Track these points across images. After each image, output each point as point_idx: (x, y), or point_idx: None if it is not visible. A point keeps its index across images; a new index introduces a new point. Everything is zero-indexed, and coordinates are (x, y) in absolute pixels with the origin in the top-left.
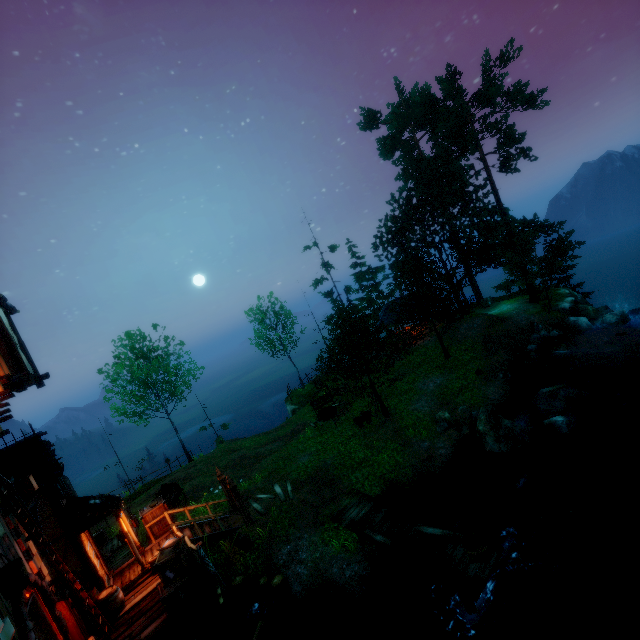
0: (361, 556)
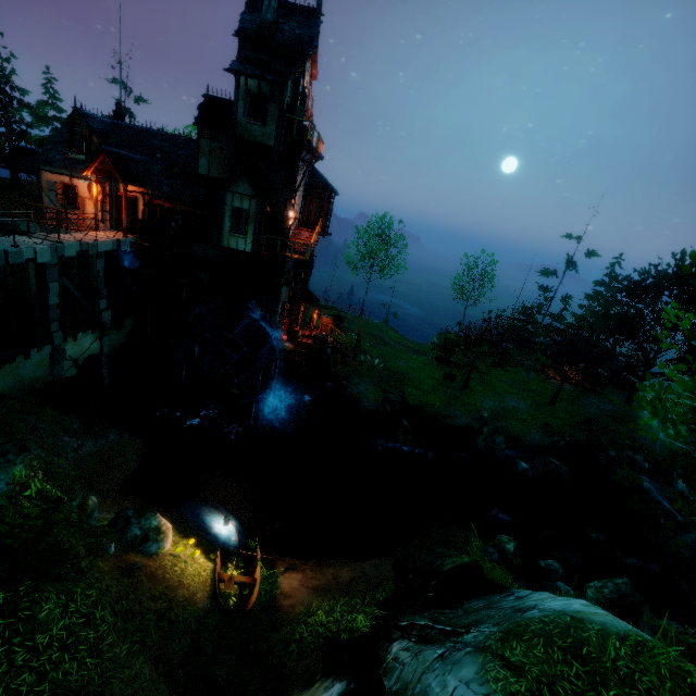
0: (376, 406)
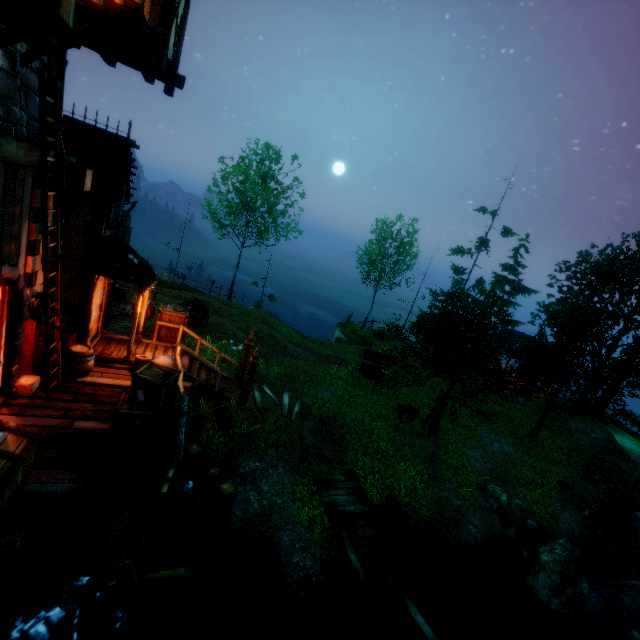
0: (321, 554)
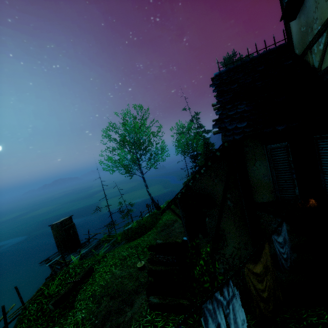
0: None
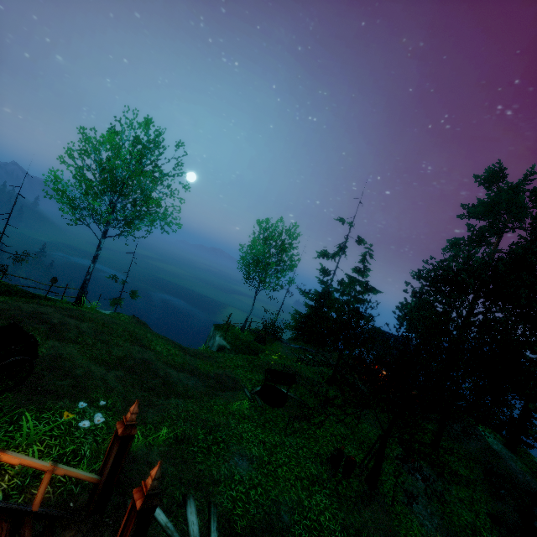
0: None
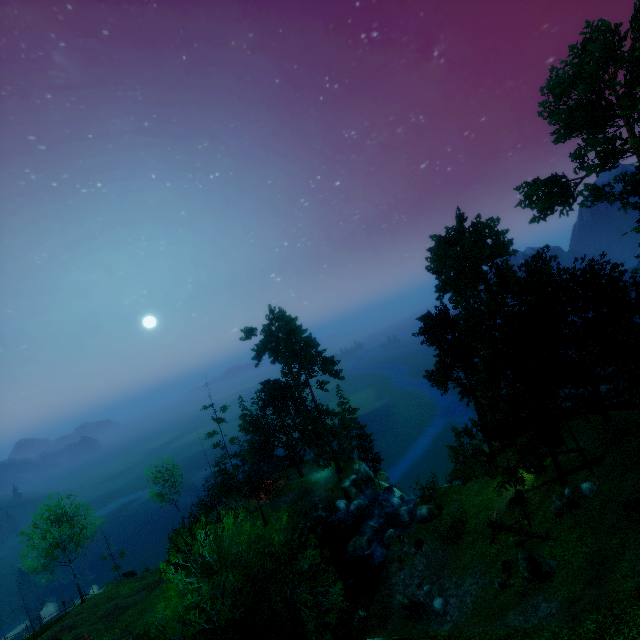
0: None
